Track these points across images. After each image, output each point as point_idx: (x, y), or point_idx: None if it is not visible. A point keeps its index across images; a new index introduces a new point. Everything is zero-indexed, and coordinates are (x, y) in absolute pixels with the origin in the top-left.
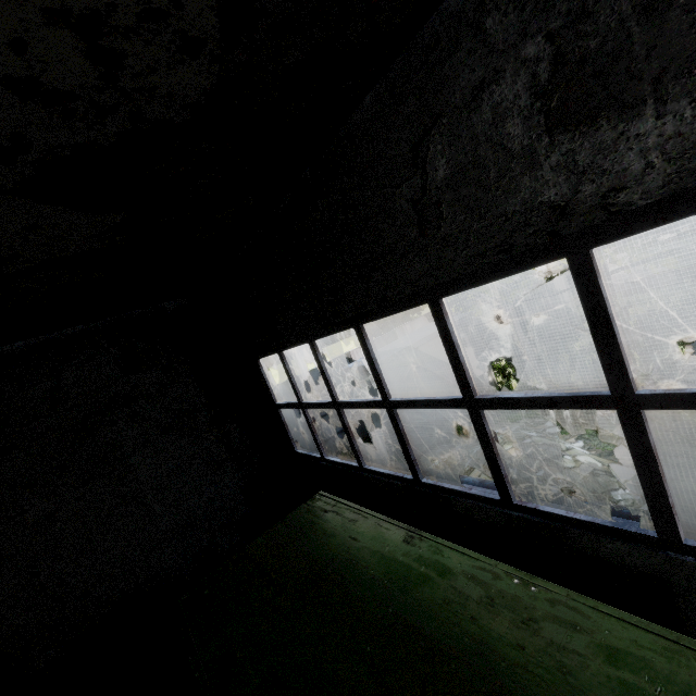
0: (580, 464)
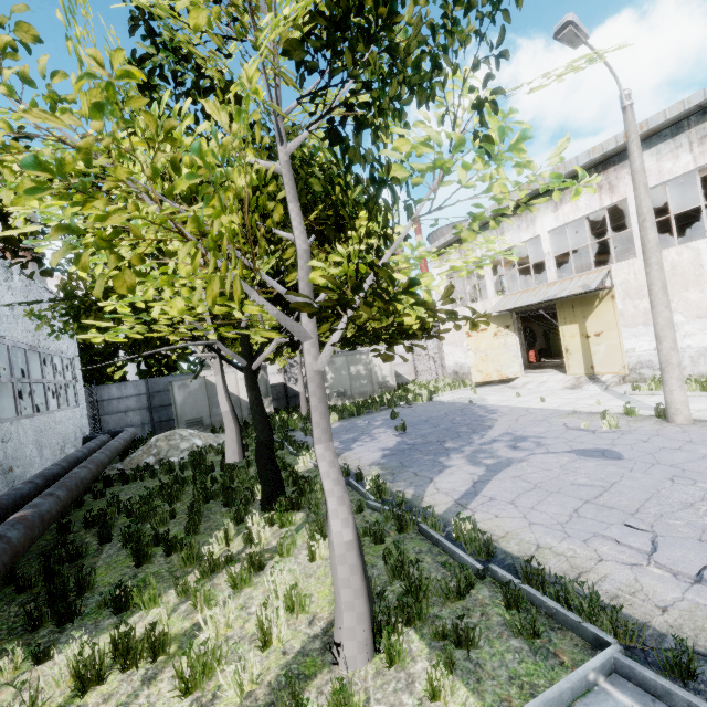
0: (176, 444)
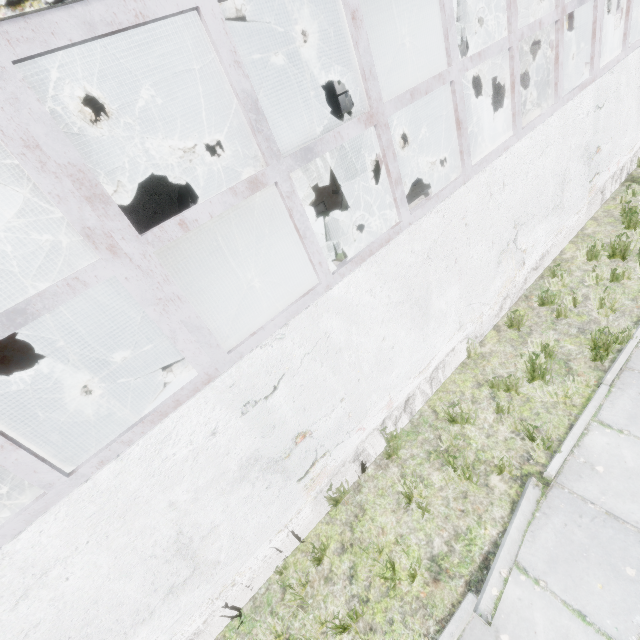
0: None
